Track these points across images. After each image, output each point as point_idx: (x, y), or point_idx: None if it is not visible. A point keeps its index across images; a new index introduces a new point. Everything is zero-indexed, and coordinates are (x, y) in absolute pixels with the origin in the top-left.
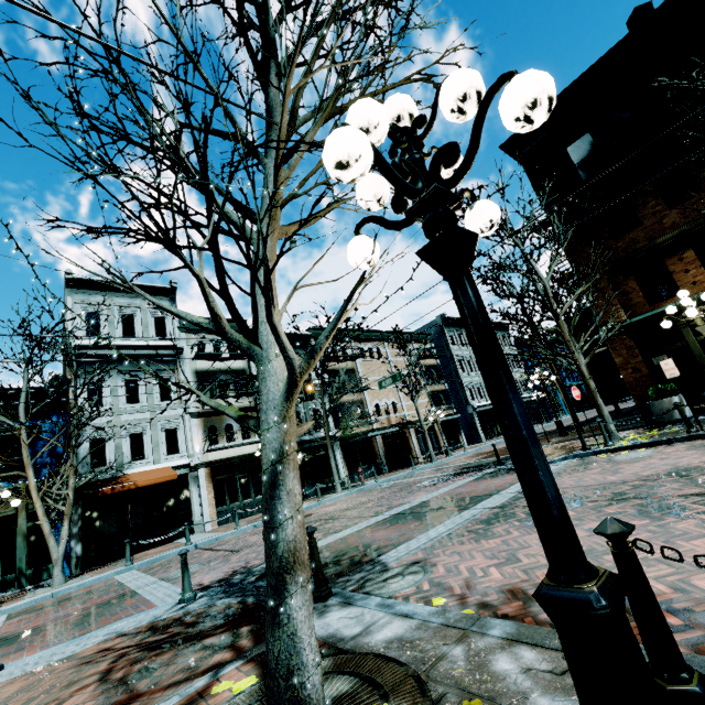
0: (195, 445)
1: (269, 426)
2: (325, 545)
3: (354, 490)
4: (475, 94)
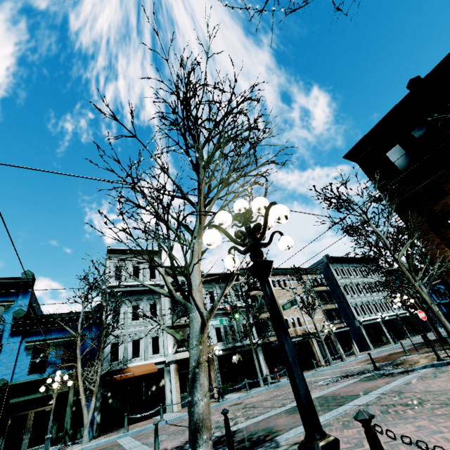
0: (169, 348)
1: (193, 347)
2: (244, 426)
3: (272, 386)
4: (263, 207)
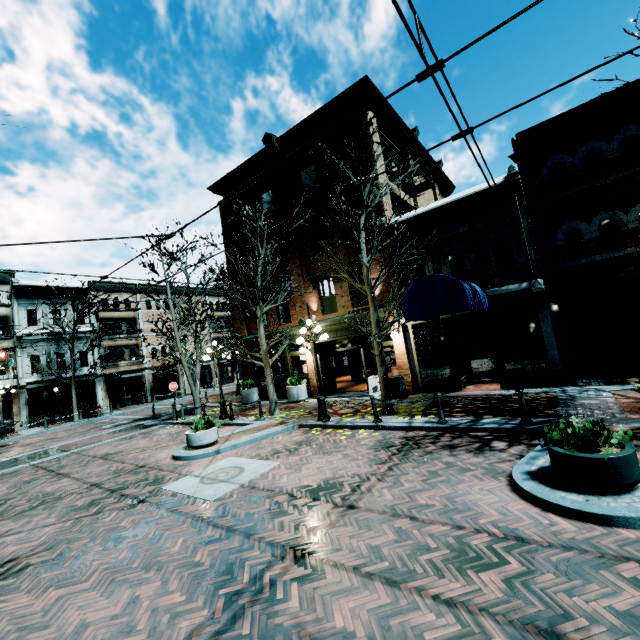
0: None
1: None
2: None
3: (82, 422)
4: None
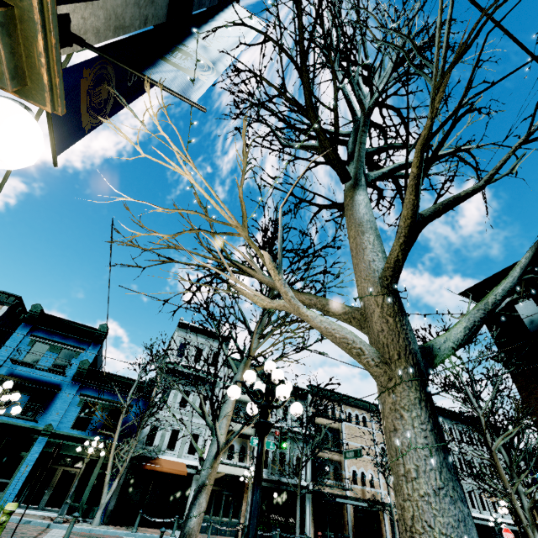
0: (206, 452)
1: (205, 468)
2: None
3: None
4: (277, 379)
